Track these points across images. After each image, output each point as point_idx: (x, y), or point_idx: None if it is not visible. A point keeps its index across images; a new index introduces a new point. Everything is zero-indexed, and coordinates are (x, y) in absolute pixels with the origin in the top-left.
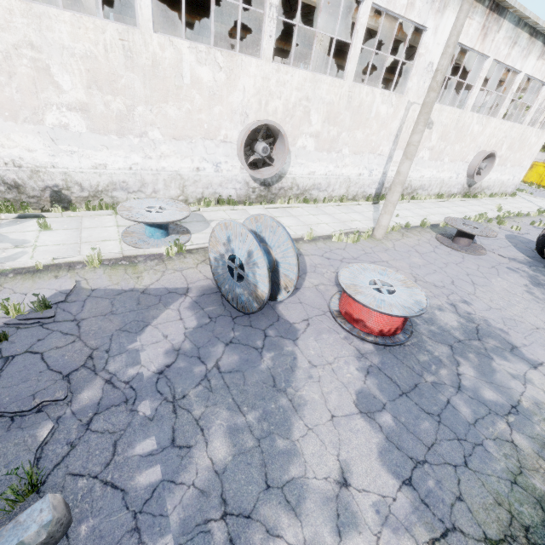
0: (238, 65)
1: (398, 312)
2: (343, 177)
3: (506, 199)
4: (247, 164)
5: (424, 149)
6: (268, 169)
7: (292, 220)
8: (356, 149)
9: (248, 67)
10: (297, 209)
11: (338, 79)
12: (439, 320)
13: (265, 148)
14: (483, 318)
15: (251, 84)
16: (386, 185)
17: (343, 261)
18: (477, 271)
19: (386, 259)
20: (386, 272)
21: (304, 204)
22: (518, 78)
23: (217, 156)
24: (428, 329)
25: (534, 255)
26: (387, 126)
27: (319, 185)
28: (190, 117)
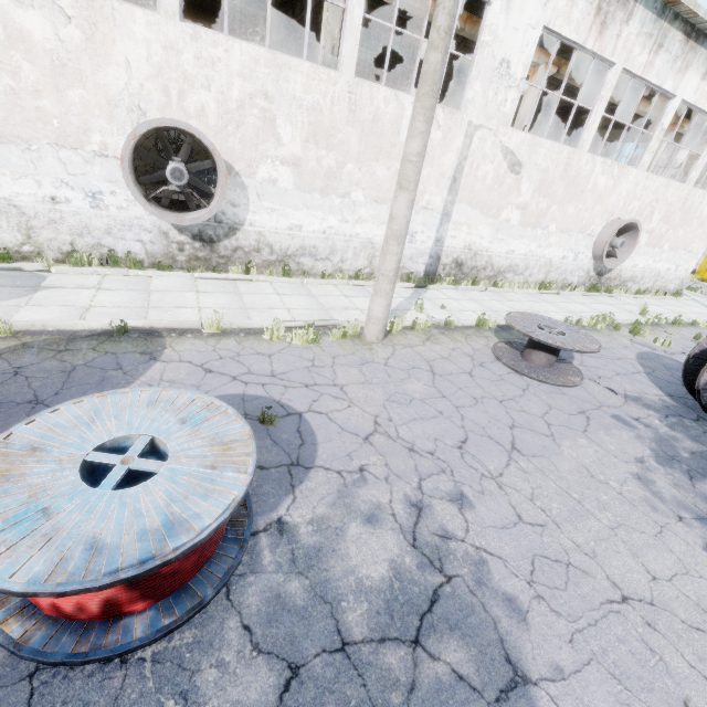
0: (108, 18)
1: (30, 568)
2: (360, 240)
3: (664, 299)
4: (166, 202)
5: (509, 206)
6: (199, 212)
7: (223, 299)
8: (378, 194)
9: (129, 24)
10: (258, 284)
11: (324, 68)
12: (339, 557)
13: (177, 171)
14: (478, 553)
15: (142, 56)
16: (444, 259)
17: (237, 379)
18: (539, 419)
19: (345, 380)
20: (204, 416)
21: (277, 278)
22: (670, 107)
23: (92, 180)
24: (276, 589)
25: (682, 394)
26: (435, 161)
27: (314, 249)
28: (18, 103)
